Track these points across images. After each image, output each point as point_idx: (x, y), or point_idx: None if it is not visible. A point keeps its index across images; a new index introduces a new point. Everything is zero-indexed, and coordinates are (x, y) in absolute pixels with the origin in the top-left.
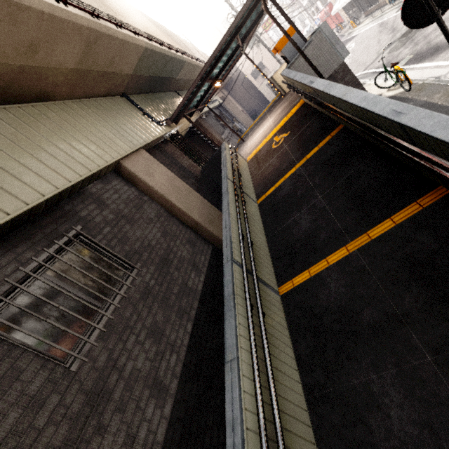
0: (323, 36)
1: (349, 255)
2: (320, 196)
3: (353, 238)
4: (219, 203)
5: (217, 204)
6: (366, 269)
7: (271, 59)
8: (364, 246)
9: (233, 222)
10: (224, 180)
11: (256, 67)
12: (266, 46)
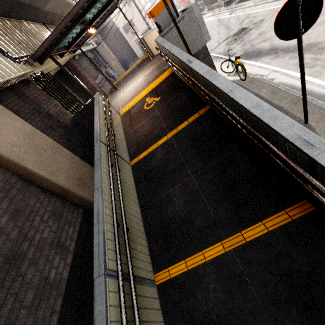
0: (193, 16)
1: (225, 254)
2: (193, 176)
3: (228, 235)
4: (91, 154)
5: (90, 156)
6: (244, 277)
7: (139, 20)
8: (240, 247)
9: (107, 204)
10: (96, 143)
11: (129, 24)
12: (138, 7)
